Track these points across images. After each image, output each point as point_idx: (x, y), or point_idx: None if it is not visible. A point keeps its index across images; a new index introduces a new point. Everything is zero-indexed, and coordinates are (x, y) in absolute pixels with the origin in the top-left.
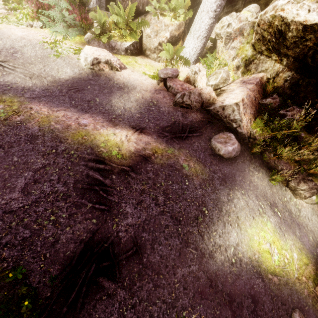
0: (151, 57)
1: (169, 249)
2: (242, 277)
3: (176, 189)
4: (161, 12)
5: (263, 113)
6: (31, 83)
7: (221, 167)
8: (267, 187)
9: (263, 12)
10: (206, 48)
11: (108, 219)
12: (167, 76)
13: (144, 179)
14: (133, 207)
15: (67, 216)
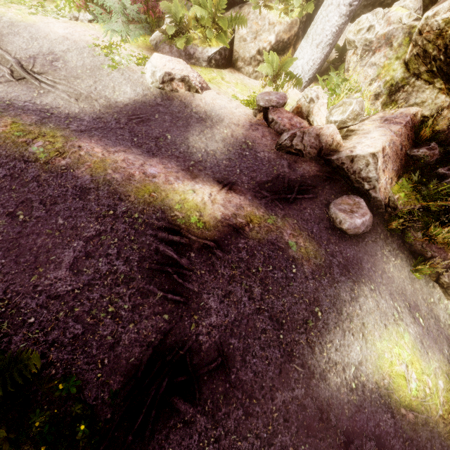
0: (244, 72)
1: (266, 363)
2: (364, 409)
3: (278, 277)
4: (266, 3)
5: (411, 170)
6: (78, 108)
7: (342, 248)
8: (407, 281)
9: (431, 13)
10: (327, 61)
11: (184, 315)
12: (270, 105)
13: (235, 260)
14: (218, 300)
15: (130, 308)
